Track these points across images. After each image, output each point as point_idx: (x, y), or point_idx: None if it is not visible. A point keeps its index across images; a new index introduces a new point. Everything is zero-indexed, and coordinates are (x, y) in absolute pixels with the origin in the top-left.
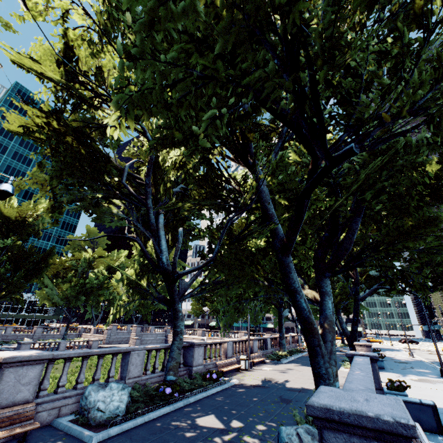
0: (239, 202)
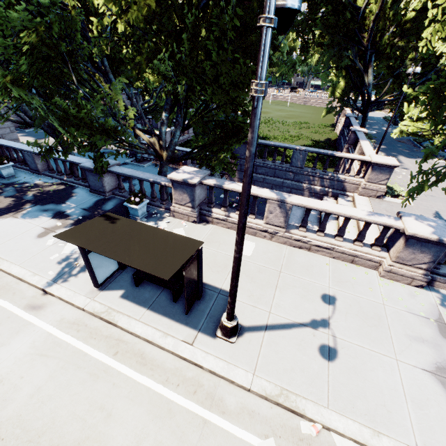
0: (403, 61)
